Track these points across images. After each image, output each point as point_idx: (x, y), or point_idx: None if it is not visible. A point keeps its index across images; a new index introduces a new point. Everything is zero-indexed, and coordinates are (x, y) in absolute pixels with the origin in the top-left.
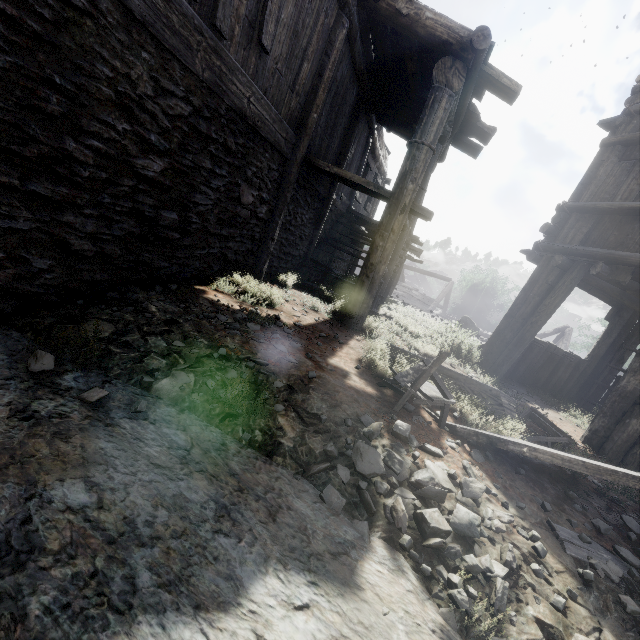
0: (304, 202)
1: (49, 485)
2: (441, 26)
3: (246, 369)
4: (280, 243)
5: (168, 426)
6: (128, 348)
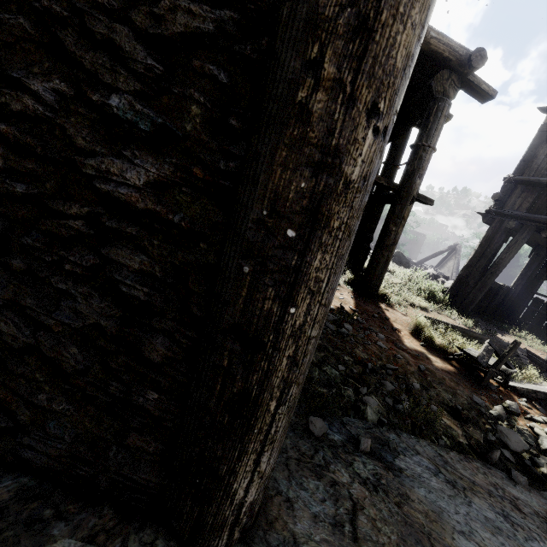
0: None
1: (456, 546)
2: (444, 45)
3: (389, 377)
4: None
5: (410, 453)
6: (323, 384)
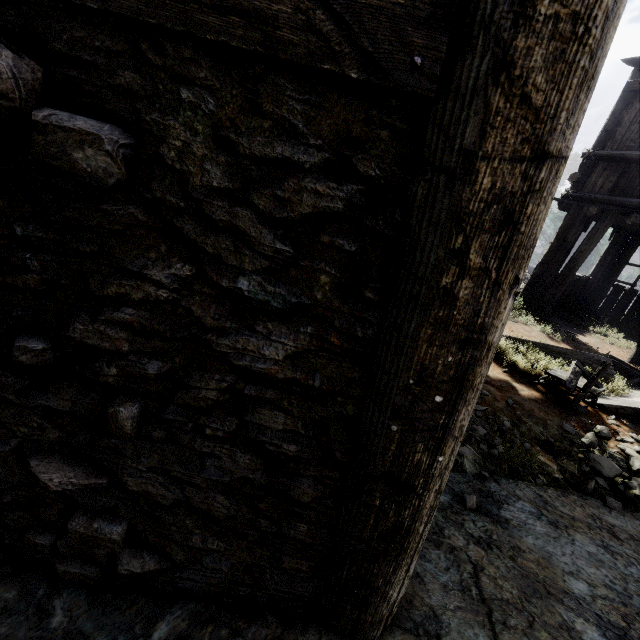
0: None
1: (568, 588)
2: None
3: (479, 420)
4: None
5: (512, 501)
6: None
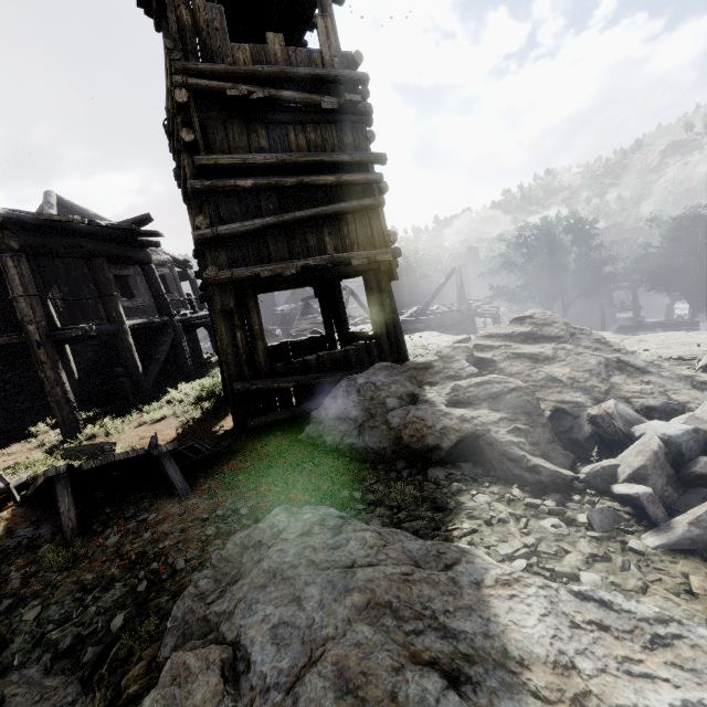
0: (13, 365)
1: None
2: None
3: None
4: (4, 409)
5: None
6: None
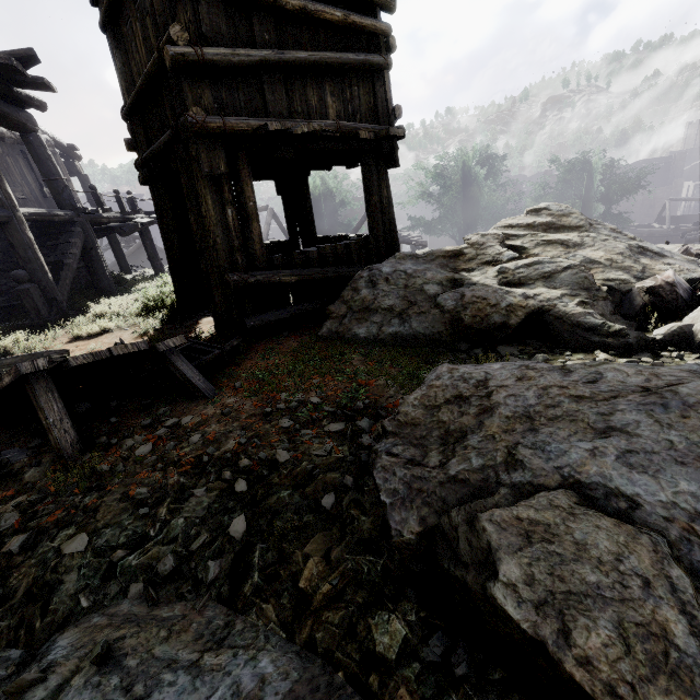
0: None
1: None
2: None
3: None
4: None
5: None
6: None
